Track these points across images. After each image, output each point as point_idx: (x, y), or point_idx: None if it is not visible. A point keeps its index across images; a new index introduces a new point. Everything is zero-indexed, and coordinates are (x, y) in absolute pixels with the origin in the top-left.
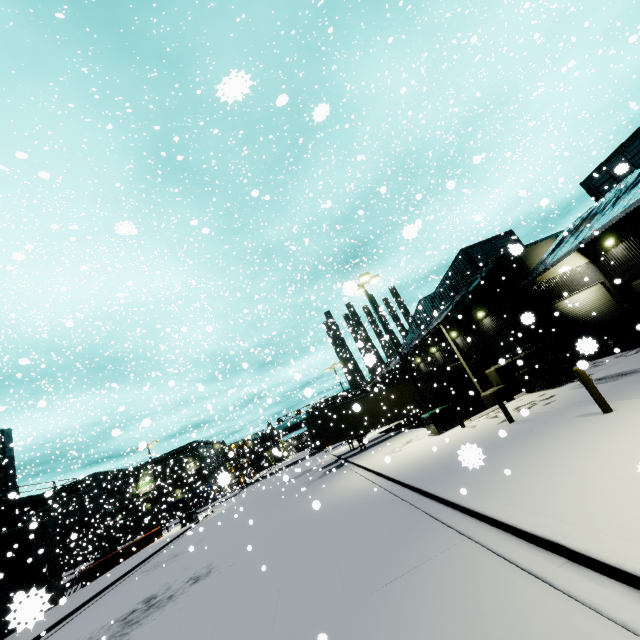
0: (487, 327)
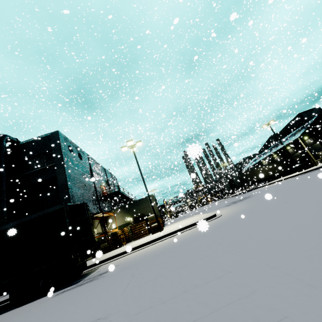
0: (308, 143)
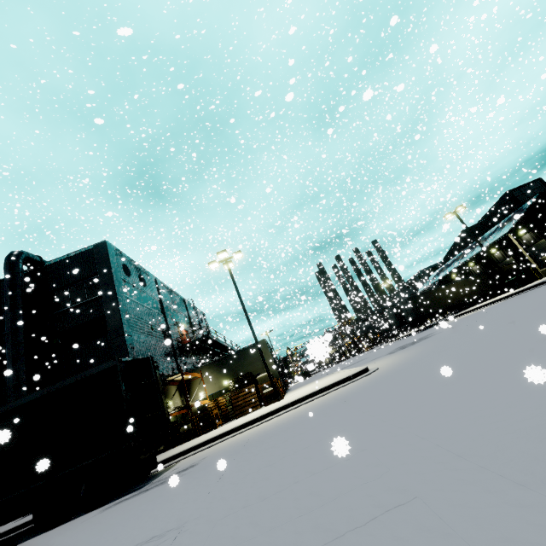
0: (526, 240)
